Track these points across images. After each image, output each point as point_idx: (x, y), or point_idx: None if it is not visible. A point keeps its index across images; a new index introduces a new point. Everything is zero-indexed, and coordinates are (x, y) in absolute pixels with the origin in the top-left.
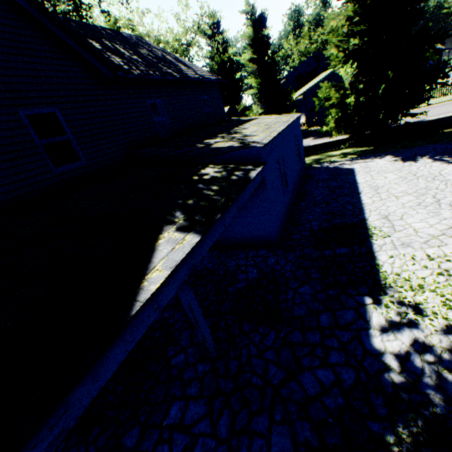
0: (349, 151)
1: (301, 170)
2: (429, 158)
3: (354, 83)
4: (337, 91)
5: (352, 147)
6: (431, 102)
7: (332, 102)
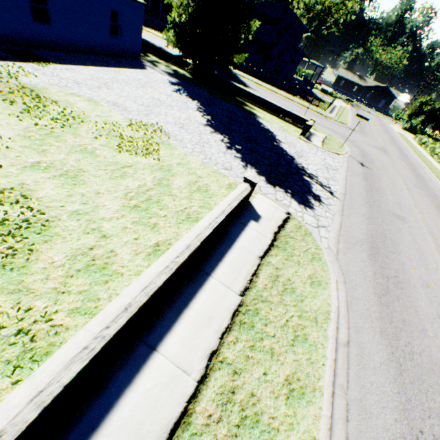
0: (181, 72)
1: (120, 50)
2: (180, 89)
3: (188, 7)
4: (179, 6)
5: (190, 73)
6: (297, 101)
7: (174, 13)
